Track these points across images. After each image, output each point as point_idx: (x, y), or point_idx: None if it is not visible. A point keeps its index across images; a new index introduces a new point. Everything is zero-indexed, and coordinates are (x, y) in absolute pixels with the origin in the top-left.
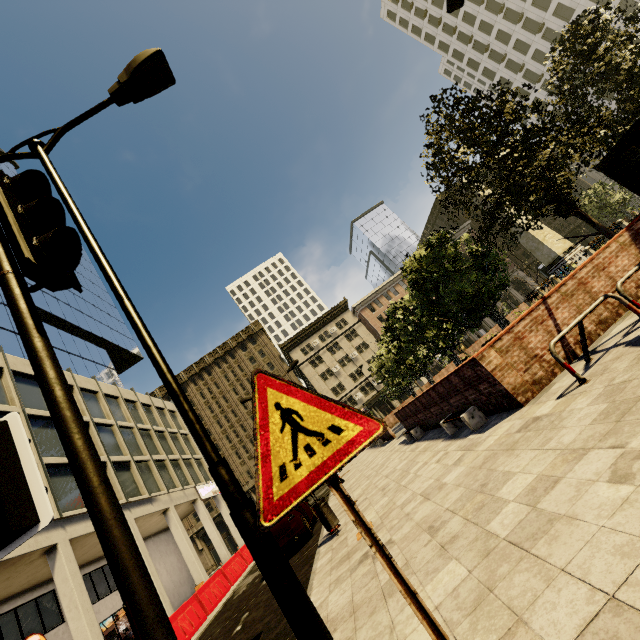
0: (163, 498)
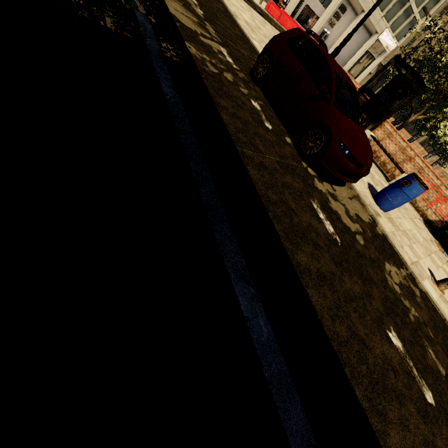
0: (370, 4)
